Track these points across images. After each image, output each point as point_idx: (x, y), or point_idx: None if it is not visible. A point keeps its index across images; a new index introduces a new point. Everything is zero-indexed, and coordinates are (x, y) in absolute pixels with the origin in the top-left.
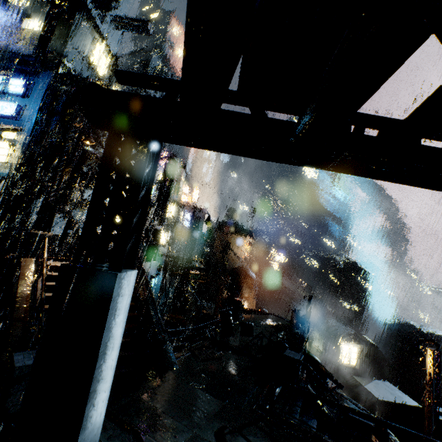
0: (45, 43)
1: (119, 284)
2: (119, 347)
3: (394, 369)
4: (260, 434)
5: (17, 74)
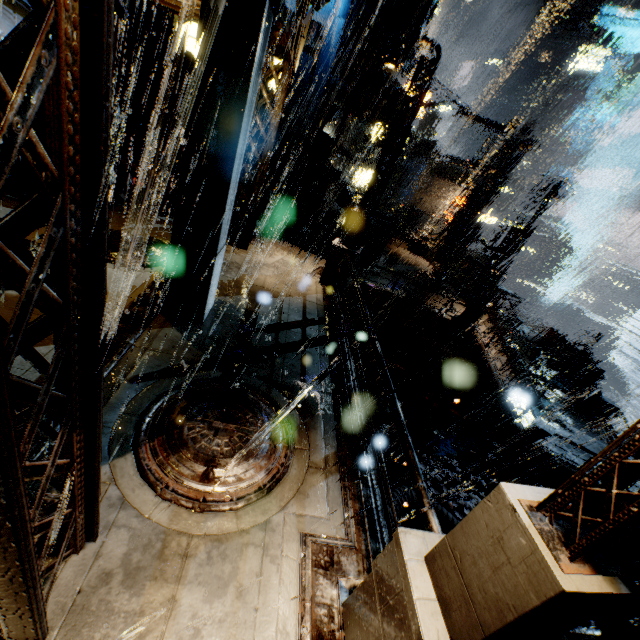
0: None
1: None
2: None
3: None
4: None
5: None
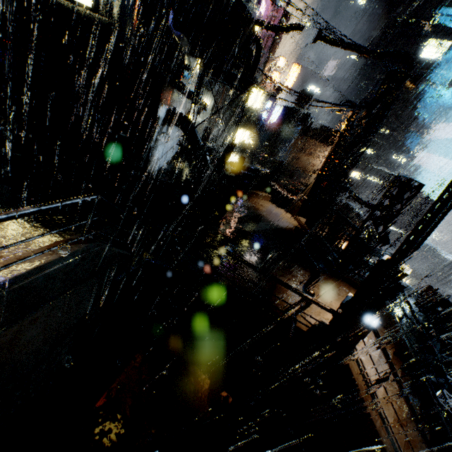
0: None
1: None
2: None
3: None
4: None
5: None
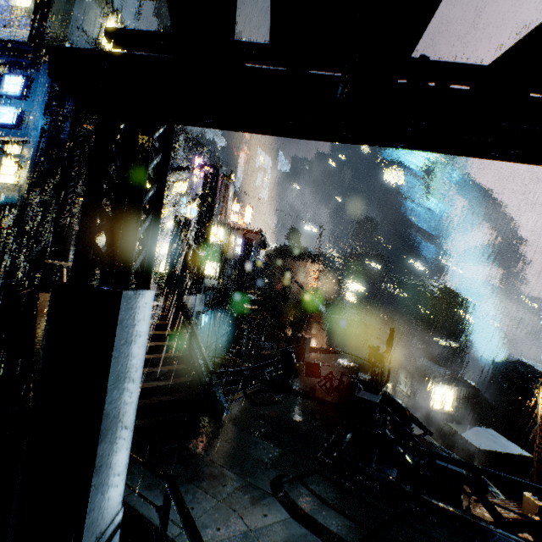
0: (42, 23)
1: (126, 304)
2: (139, 382)
3: (500, 415)
4: (325, 483)
5: (13, 69)
